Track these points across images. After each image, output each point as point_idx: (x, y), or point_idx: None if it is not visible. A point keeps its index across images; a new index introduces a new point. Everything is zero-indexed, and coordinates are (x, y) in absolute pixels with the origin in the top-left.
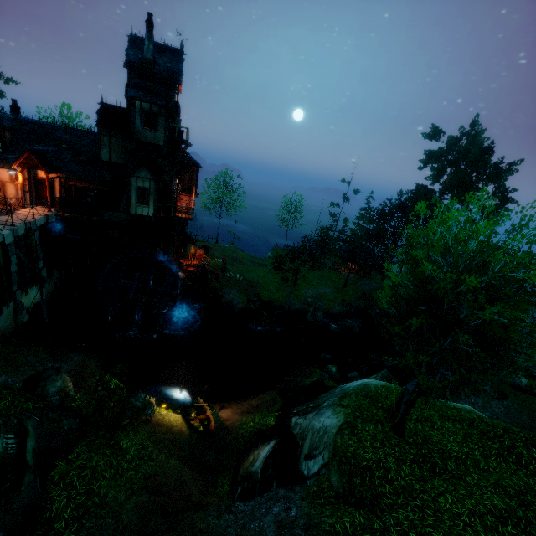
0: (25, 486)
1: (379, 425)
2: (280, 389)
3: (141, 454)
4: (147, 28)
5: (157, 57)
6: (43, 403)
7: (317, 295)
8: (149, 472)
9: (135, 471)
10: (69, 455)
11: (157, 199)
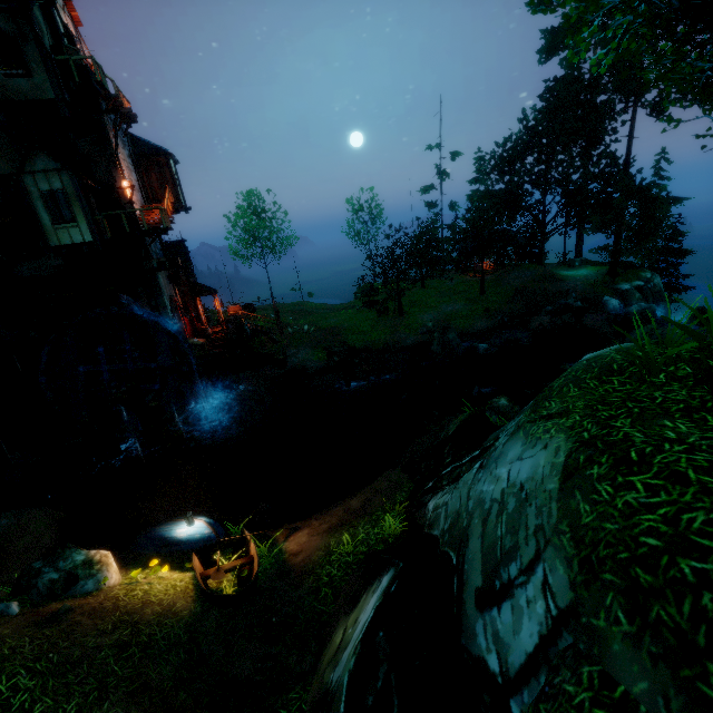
0: None
1: (705, 415)
2: (404, 464)
3: None
4: None
5: None
6: None
7: (442, 316)
8: None
9: None
10: None
11: (90, 209)
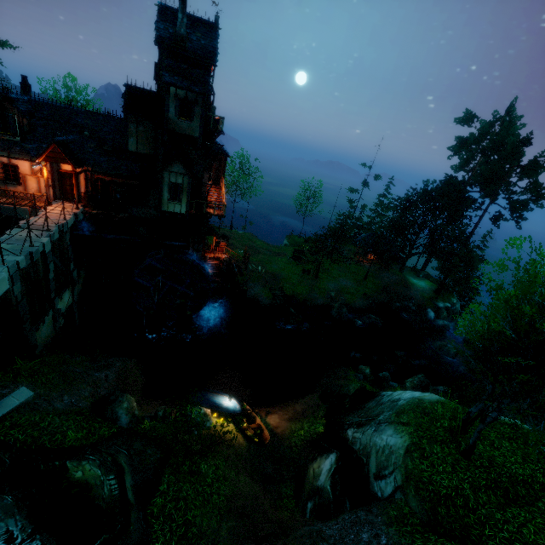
0: (132, 524)
1: (445, 446)
2: (320, 393)
3: (217, 475)
4: None
5: (190, 32)
6: (116, 427)
7: (339, 288)
8: (228, 494)
9: (217, 495)
10: (159, 485)
11: (189, 195)
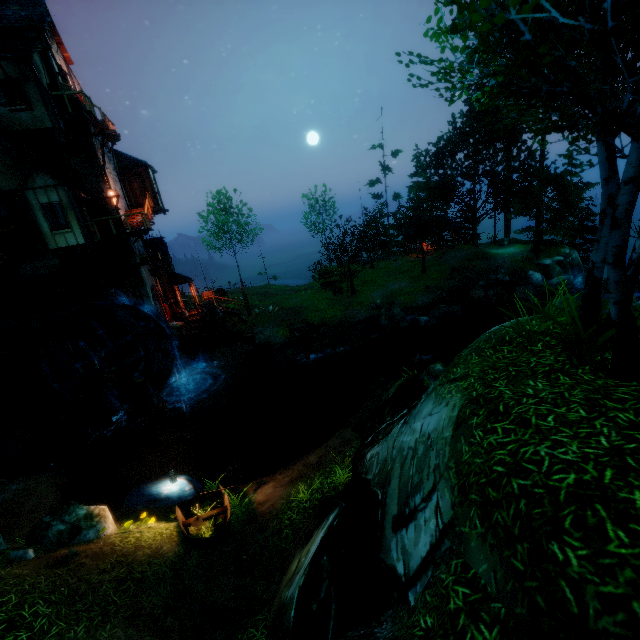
0: None
1: (560, 376)
2: (354, 424)
3: None
4: None
5: (2, 8)
6: None
7: (389, 293)
8: None
9: None
10: None
11: (82, 217)
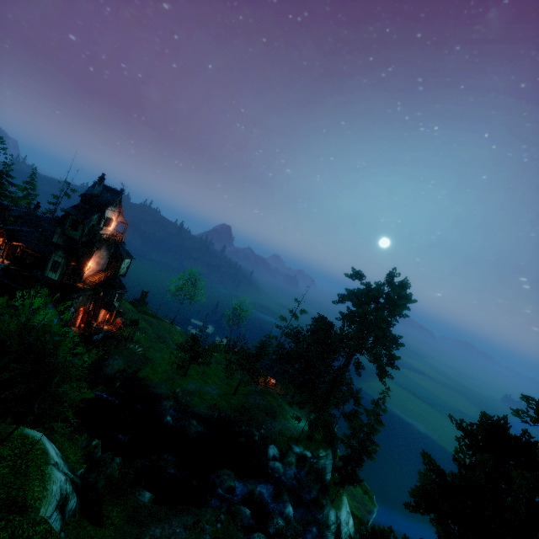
0: None
1: None
2: None
3: None
4: (99, 180)
5: (105, 193)
6: None
7: (197, 390)
8: None
9: None
10: None
11: (65, 270)
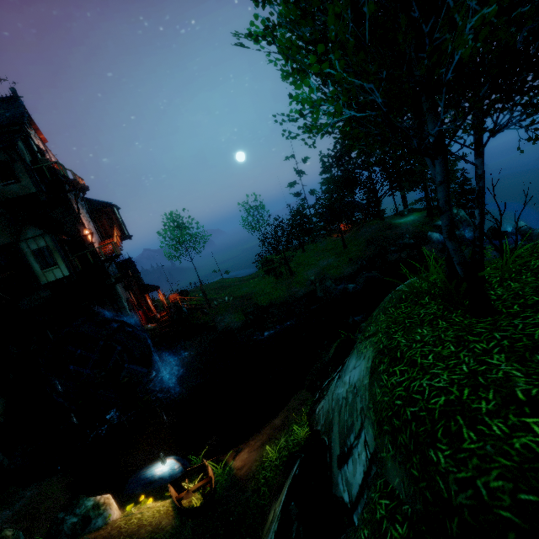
0: None
1: (439, 321)
2: (307, 385)
3: None
4: None
5: None
6: None
7: (320, 270)
8: None
9: None
10: None
11: (65, 254)
